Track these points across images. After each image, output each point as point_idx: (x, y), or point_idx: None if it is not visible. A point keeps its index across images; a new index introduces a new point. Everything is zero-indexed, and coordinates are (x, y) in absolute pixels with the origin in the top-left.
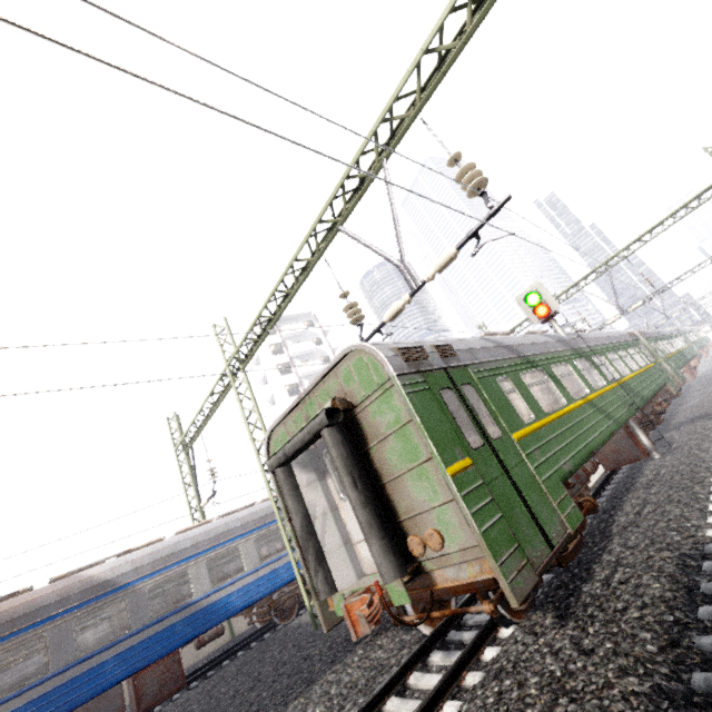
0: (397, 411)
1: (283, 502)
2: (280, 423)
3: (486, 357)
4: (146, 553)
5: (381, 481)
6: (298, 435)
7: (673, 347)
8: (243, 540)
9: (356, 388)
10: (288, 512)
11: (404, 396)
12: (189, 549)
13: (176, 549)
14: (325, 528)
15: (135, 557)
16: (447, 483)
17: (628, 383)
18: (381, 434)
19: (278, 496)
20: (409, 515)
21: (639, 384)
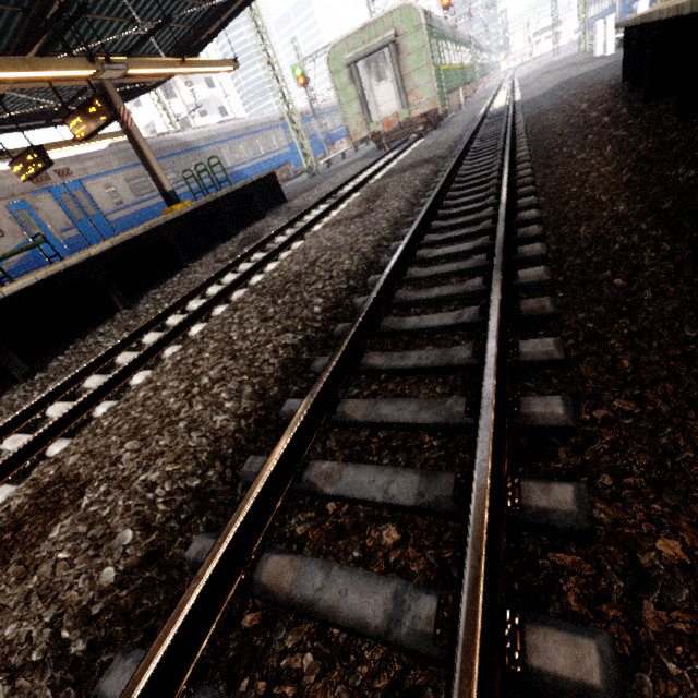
0: (419, 42)
1: (335, 89)
2: (343, 41)
3: (436, 26)
4: (196, 133)
5: (401, 75)
6: (374, 46)
7: (482, 60)
8: (240, 140)
9: (401, 27)
10: (356, 87)
11: (426, 35)
12: (217, 136)
13: (211, 134)
14: (369, 97)
15: (192, 134)
16: (432, 73)
17: (464, 69)
18: (408, 52)
19: (333, 86)
20: (411, 89)
21: (466, 73)
